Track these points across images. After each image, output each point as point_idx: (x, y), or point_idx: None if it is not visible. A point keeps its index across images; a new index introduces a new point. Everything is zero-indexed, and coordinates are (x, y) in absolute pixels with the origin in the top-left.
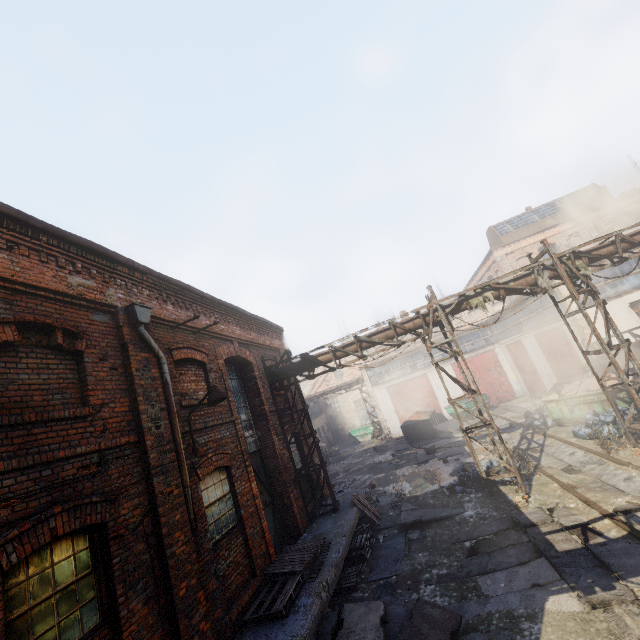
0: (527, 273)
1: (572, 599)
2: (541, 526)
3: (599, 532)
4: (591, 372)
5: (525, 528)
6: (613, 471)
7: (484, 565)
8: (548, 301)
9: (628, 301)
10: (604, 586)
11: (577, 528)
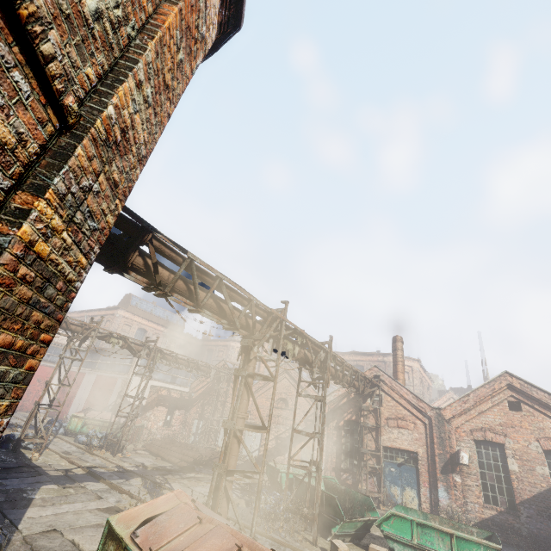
0: (142, 345)
1: (55, 486)
2: (44, 468)
3: (74, 472)
4: (108, 411)
5: (34, 467)
6: (88, 456)
7: (5, 476)
8: (126, 361)
9: (152, 384)
10: (71, 483)
11: (64, 470)
